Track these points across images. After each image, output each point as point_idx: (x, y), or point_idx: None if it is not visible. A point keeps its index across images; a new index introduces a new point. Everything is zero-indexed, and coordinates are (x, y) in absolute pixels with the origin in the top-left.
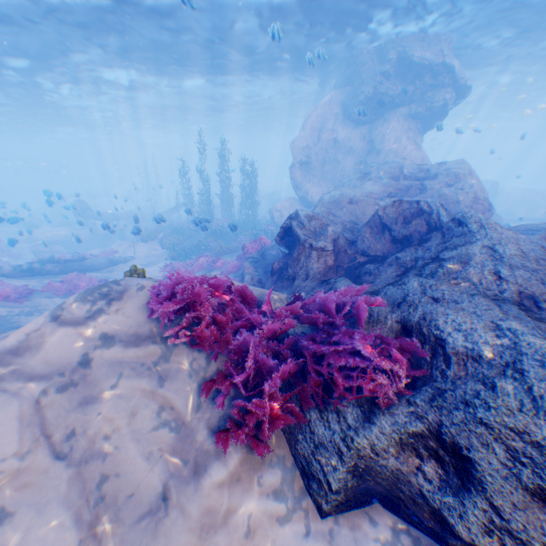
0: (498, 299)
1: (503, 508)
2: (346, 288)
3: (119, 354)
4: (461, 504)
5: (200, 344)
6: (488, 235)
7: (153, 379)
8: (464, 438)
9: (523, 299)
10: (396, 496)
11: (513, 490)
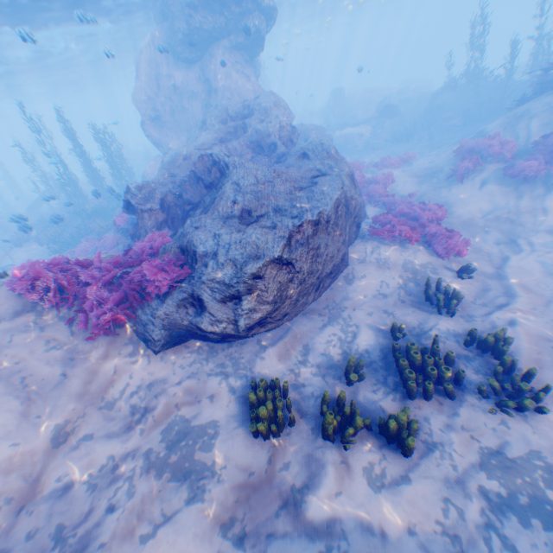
0: (229, 216)
1: (213, 311)
2: (154, 237)
3: (6, 324)
4: (202, 318)
5: (59, 301)
6: (239, 173)
7: (36, 330)
8: (200, 292)
9: (243, 212)
10: (190, 330)
11: (214, 303)
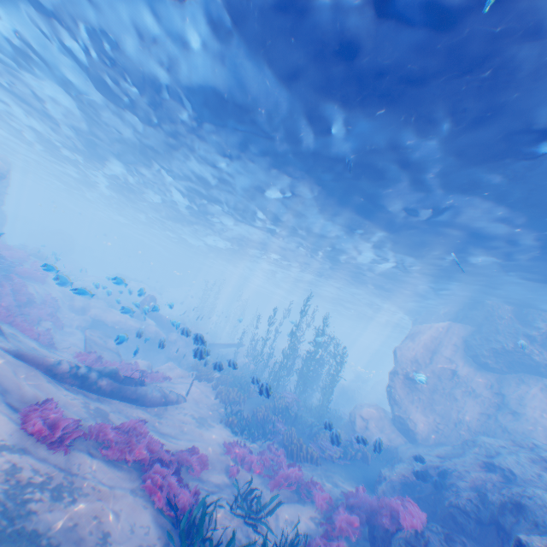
0: None
1: None
2: None
3: None
4: None
5: None
6: None
7: None
8: None
9: None
10: None
11: None
